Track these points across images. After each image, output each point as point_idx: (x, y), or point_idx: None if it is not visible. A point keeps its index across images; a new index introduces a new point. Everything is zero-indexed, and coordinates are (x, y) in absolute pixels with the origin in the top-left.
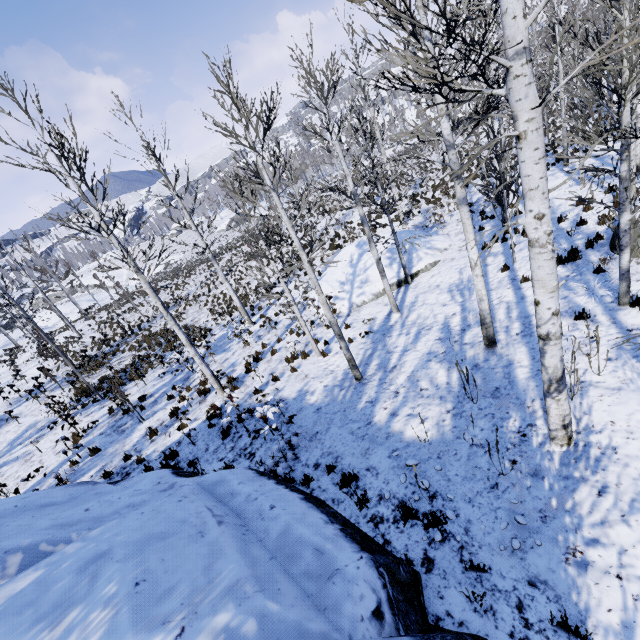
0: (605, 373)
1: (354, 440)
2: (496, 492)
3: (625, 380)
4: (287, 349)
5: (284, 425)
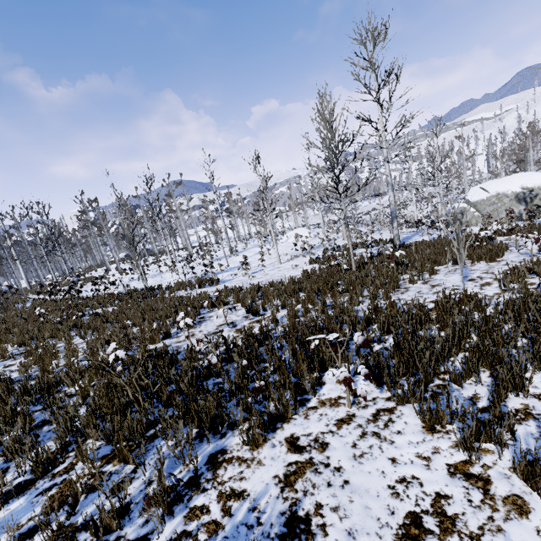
0: None
1: None
2: None
3: None
4: None
5: None
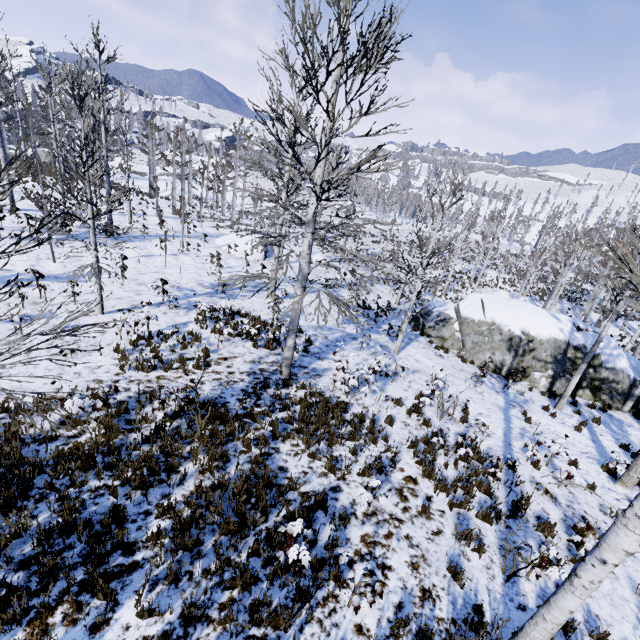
0: None
1: None
2: None
3: None
4: None
5: None
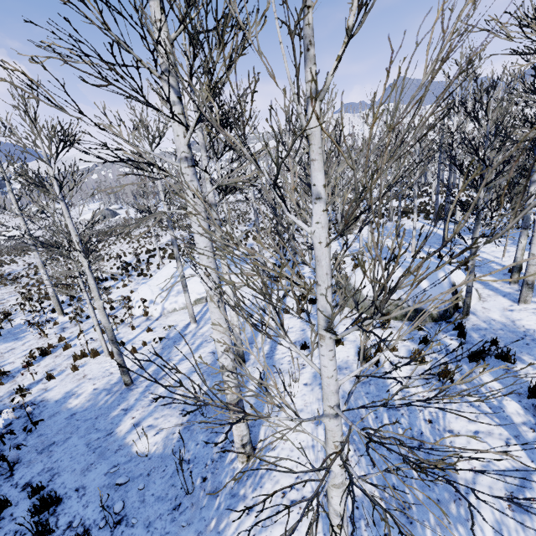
0: (299, 396)
1: (85, 453)
2: (175, 514)
3: (307, 403)
4: (83, 345)
5: (25, 432)
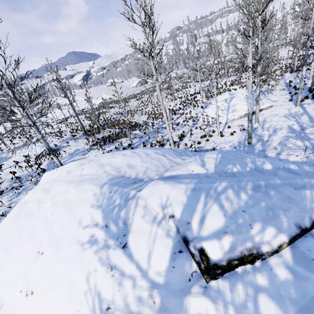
0: None
1: None
2: None
3: None
4: (197, 134)
5: None
